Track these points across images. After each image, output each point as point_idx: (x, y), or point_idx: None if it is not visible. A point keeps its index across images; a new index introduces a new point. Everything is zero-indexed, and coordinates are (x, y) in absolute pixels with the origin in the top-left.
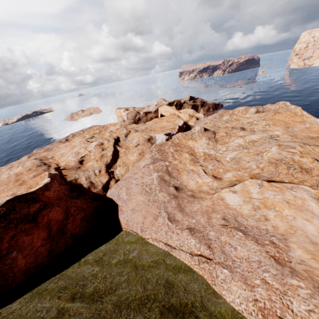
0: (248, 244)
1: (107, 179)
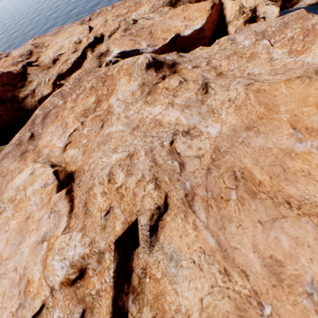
0: None
1: (49, 91)
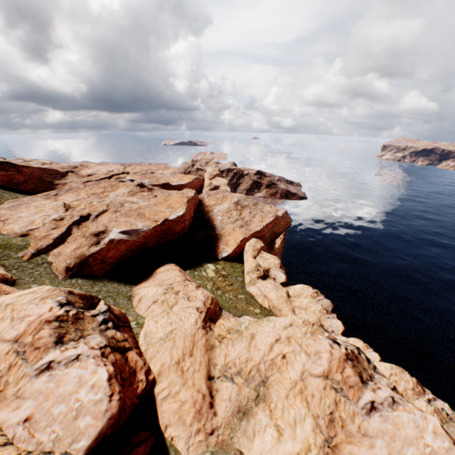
0: (9, 206)
1: None
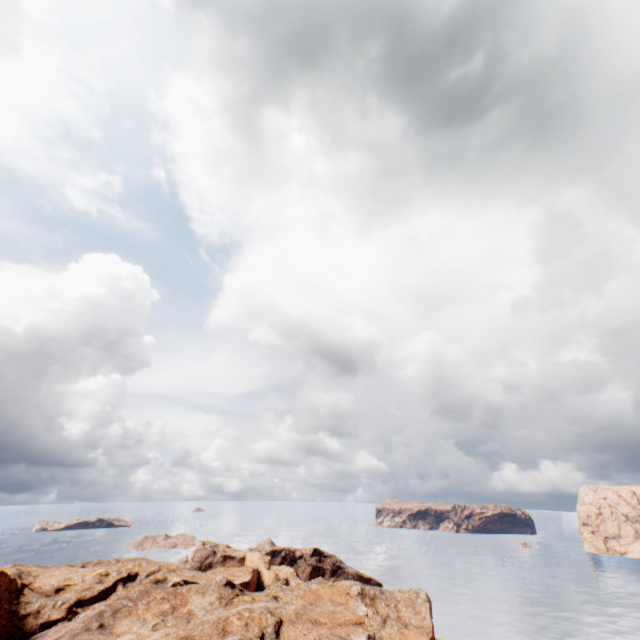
0: None
1: (61, 615)
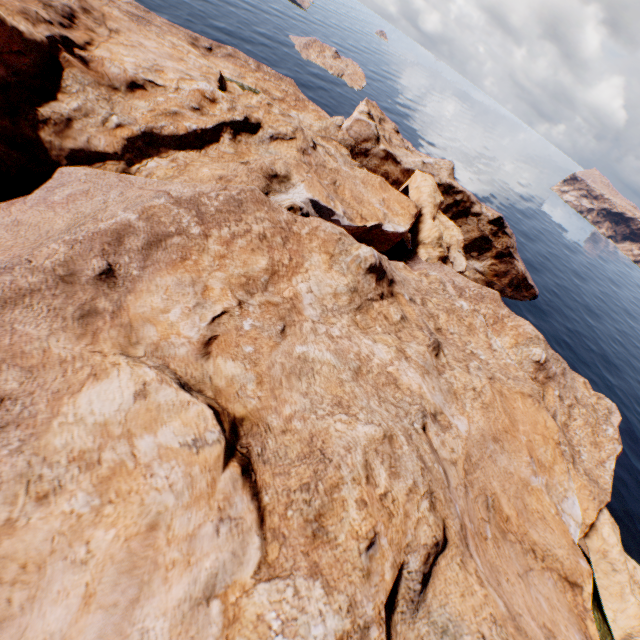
0: None
1: (111, 150)
